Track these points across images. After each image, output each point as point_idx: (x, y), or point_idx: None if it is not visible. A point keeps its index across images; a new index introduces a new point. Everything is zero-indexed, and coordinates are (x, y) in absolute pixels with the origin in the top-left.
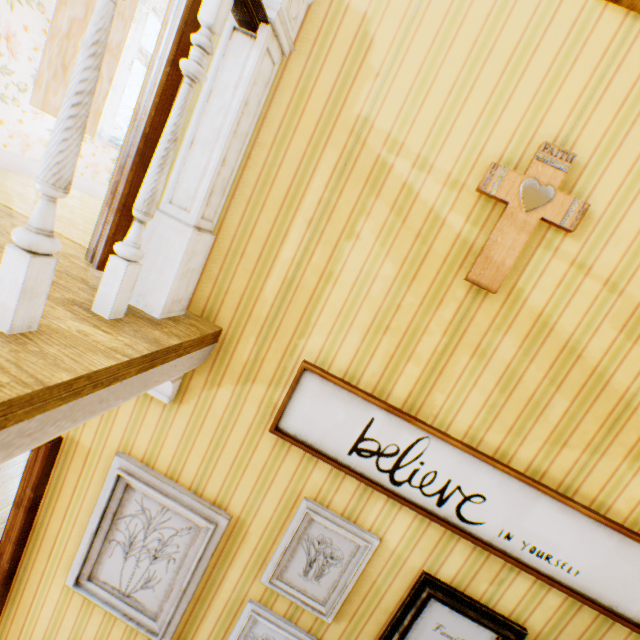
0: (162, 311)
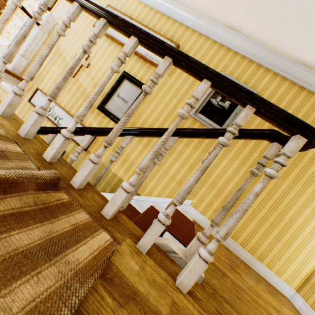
0: (12, 69)
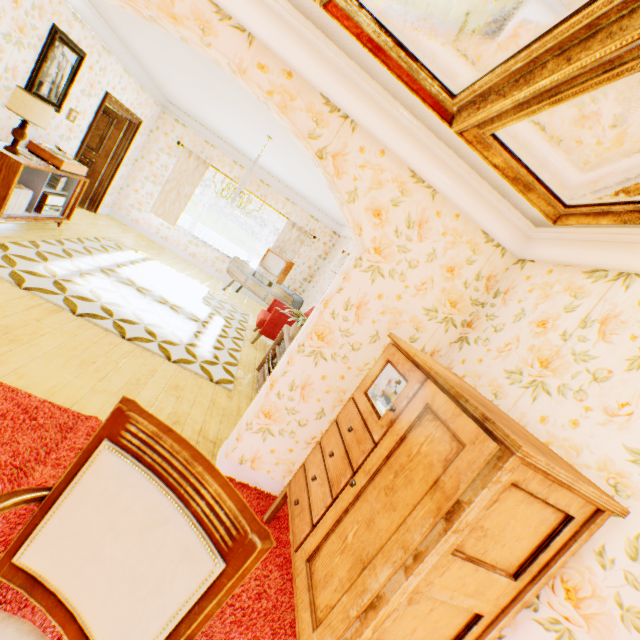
0: None
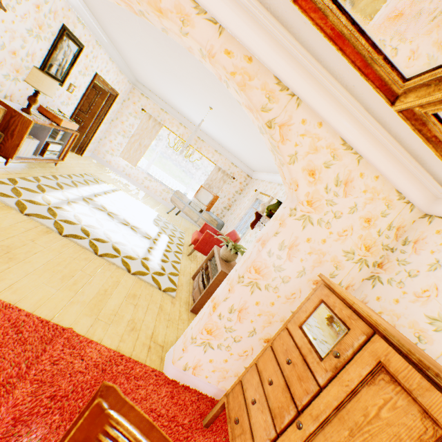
0: None
